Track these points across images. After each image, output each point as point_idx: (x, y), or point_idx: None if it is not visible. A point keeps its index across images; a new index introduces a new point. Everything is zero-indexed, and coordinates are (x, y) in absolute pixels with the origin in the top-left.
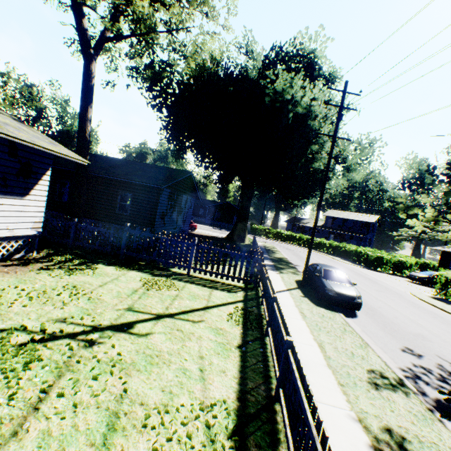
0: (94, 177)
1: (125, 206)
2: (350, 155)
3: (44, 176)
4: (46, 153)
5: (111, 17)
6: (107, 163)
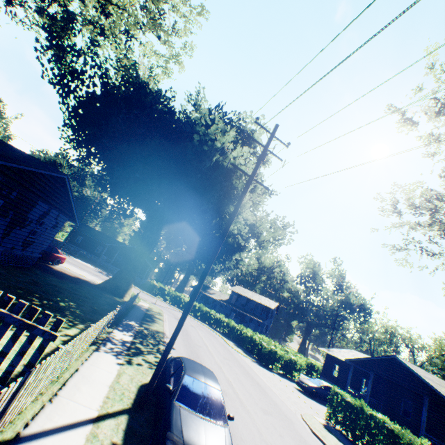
0: None
1: None
2: (265, 231)
3: None
4: None
5: None
6: None
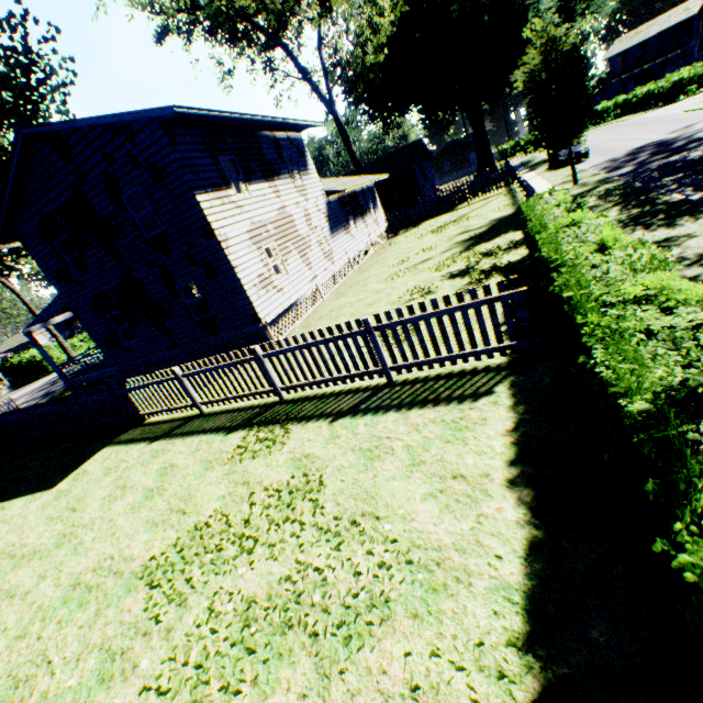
0: None
1: None
2: None
3: (376, 196)
4: (371, 183)
5: (324, 70)
6: None
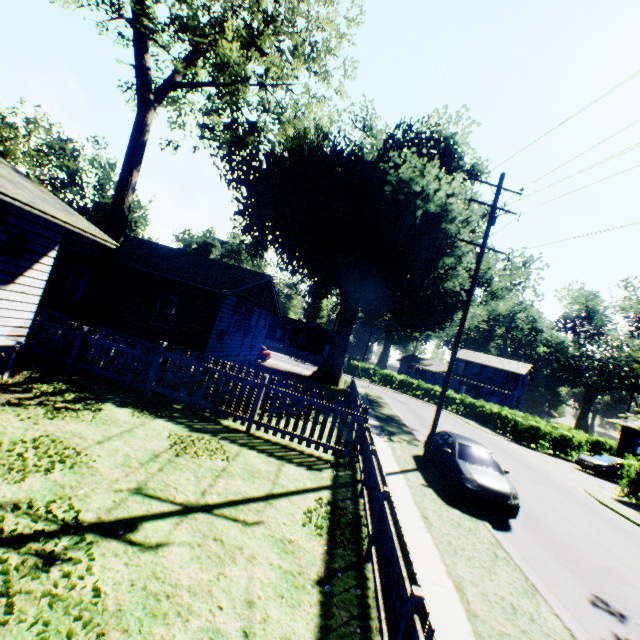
0: (126, 269)
1: (169, 316)
2: (497, 276)
3: (44, 258)
4: (55, 224)
5: (186, 59)
6: (150, 251)
